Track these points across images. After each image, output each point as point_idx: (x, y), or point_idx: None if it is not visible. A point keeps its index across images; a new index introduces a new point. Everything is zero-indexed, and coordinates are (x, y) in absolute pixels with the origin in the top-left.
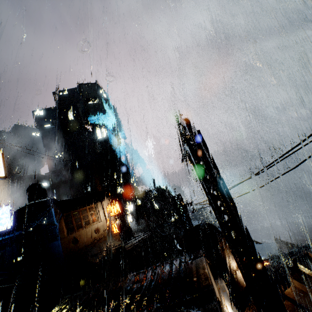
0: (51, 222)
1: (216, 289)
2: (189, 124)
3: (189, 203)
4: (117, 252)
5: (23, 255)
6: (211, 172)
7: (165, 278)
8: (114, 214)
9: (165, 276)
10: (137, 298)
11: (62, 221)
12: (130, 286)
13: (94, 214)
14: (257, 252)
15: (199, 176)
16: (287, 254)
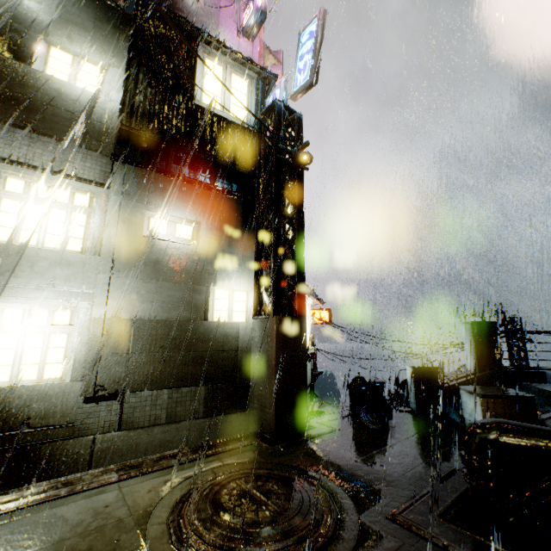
0: None
1: None
2: None
3: None
4: None
5: None
6: None
7: None
8: (313, 322)
9: None
10: None
11: None
12: None
13: None
14: None
15: None
16: None
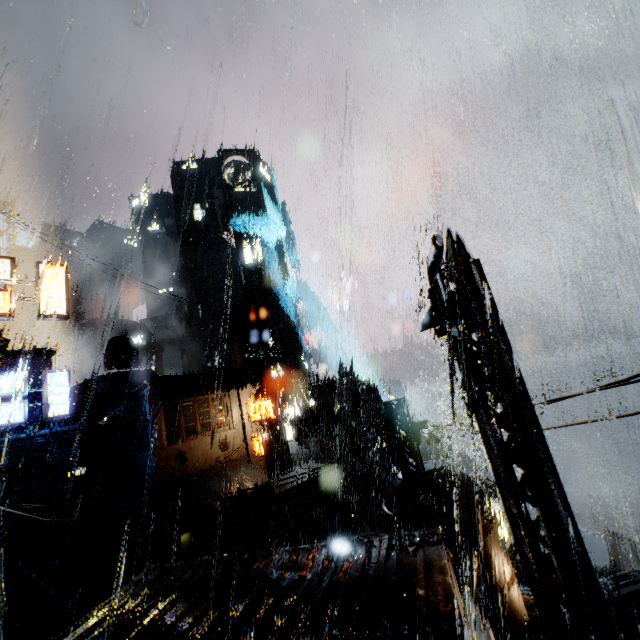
0: (141, 415)
1: (465, 624)
2: (456, 243)
3: (422, 421)
4: (257, 494)
5: (86, 466)
6: (498, 361)
7: (352, 573)
8: (261, 418)
9: (354, 570)
10: (289, 604)
11: (161, 415)
12: (277, 573)
13: (221, 412)
14: (590, 569)
15: (462, 365)
16: (637, 573)
